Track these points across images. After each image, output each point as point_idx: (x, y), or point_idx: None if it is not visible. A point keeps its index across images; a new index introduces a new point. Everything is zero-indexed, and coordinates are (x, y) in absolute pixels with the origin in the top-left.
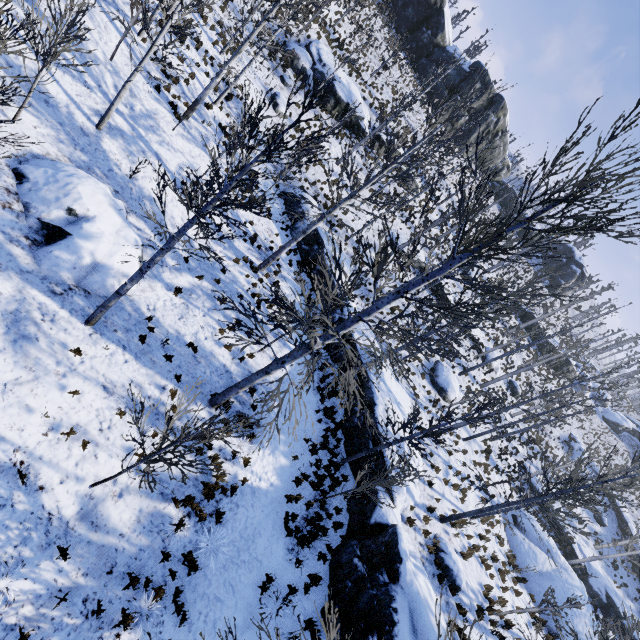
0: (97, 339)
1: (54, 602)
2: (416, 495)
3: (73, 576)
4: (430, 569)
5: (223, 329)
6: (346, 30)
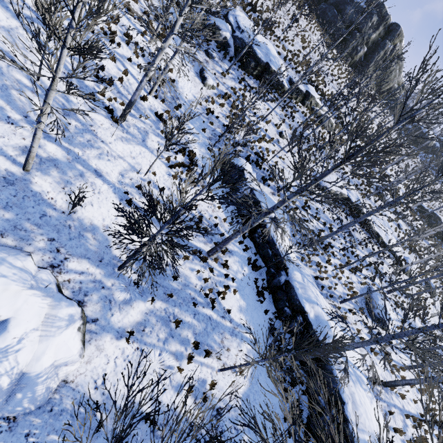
0: None
1: None
2: None
3: None
4: None
5: (181, 369)
6: None
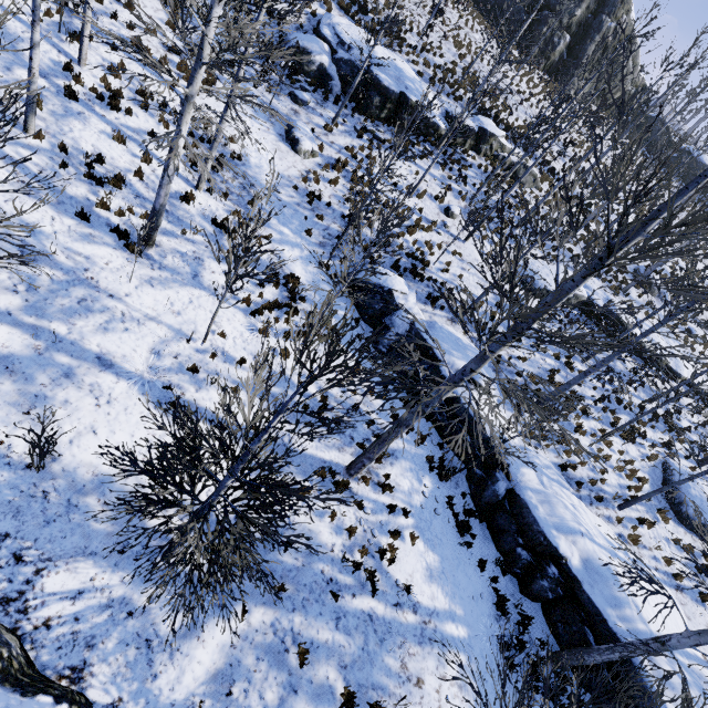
0: None
1: None
2: None
3: None
4: None
5: None
6: None
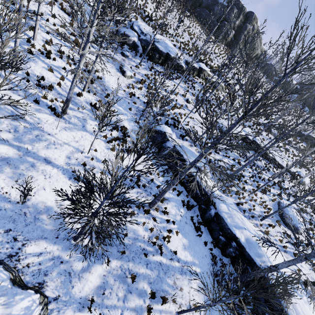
0: None
1: None
2: None
3: None
4: None
5: None
6: (150, 8)
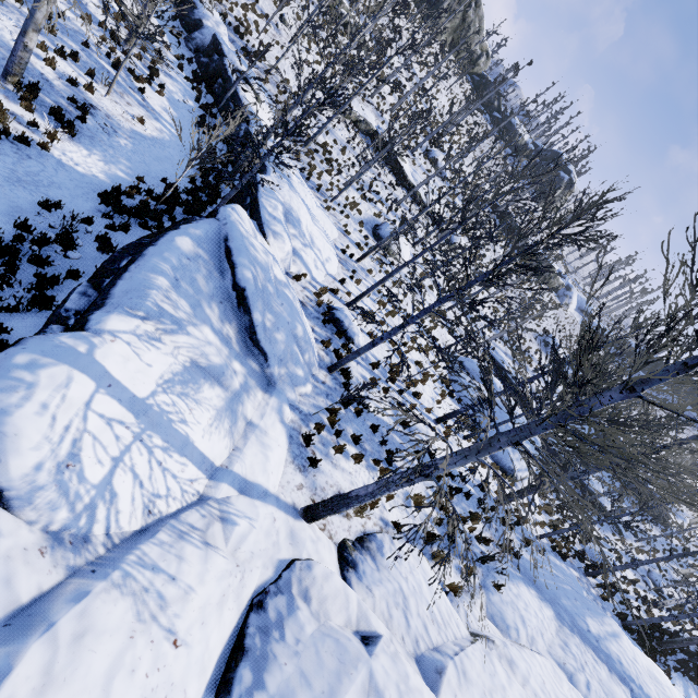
0: None
1: None
2: (316, 275)
3: None
4: (314, 314)
5: (42, 42)
6: None
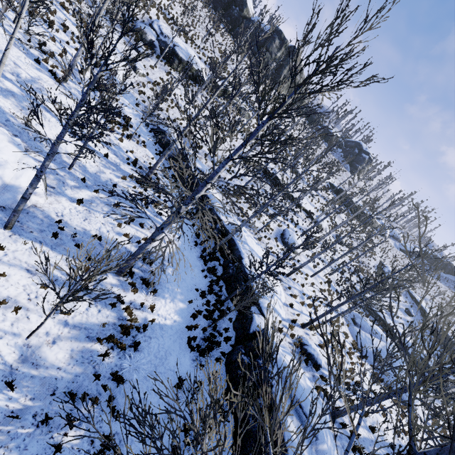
0: (16, 238)
1: (8, 421)
2: (282, 313)
3: (22, 401)
4: (298, 357)
5: (120, 223)
6: (177, 11)
